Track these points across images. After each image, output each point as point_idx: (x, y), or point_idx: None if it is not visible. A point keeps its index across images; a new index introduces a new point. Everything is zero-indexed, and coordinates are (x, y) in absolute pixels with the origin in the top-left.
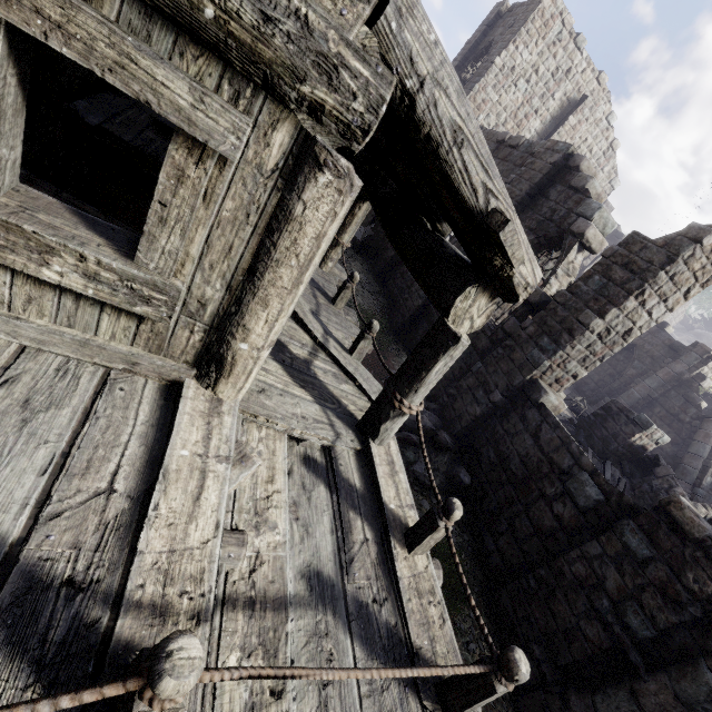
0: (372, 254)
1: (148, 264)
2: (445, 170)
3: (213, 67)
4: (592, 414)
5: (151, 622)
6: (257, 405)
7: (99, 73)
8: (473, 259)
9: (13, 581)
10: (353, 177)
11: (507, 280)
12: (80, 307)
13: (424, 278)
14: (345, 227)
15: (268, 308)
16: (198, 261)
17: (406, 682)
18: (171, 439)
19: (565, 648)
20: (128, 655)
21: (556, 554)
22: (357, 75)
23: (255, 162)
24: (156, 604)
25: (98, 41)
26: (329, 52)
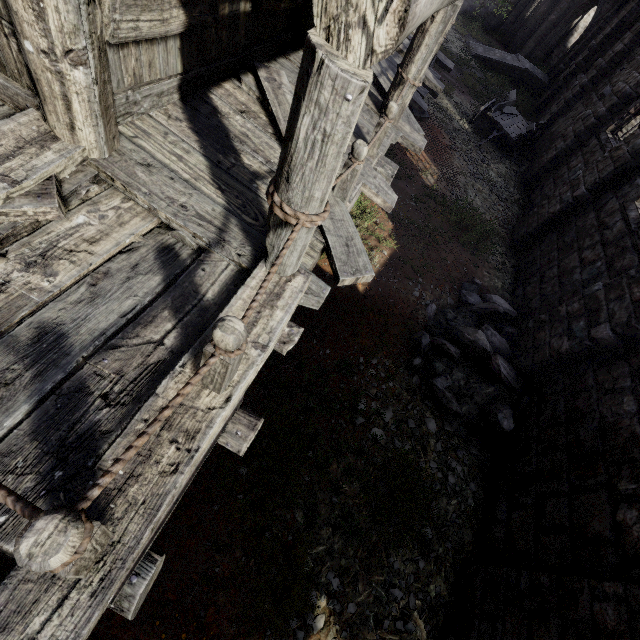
0: (531, 160)
1: None
2: None
3: None
4: None
5: None
6: (122, 170)
7: None
8: None
9: None
10: None
11: None
12: None
13: None
14: (412, 54)
15: None
16: None
17: (51, 487)
18: None
19: None
20: None
21: (586, 574)
22: None
23: None
24: None
25: None
26: None
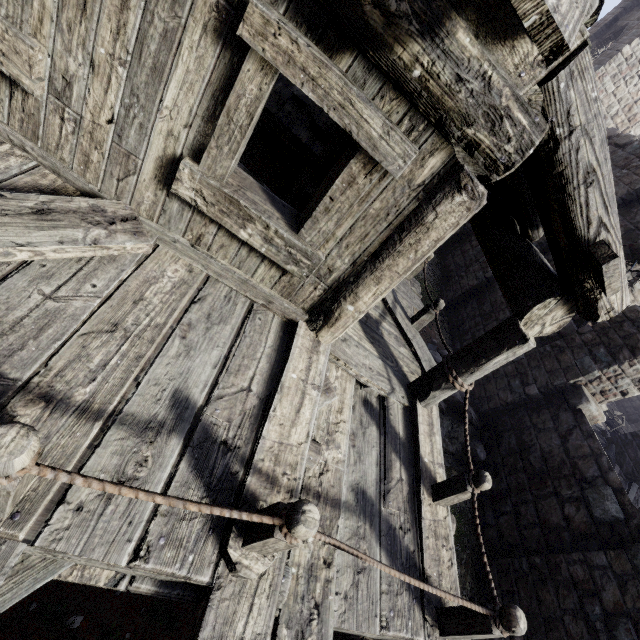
0: None
1: (306, 237)
2: (566, 202)
3: (401, 107)
4: (630, 433)
5: (266, 485)
6: (340, 351)
7: (326, 110)
8: (561, 273)
9: (199, 432)
10: (483, 199)
11: (592, 301)
12: (250, 257)
13: (505, 278)
14: None
15: (379, 285)
16: (339, 241)
17: (415, 596)
18: (287, 364)
19: (543, 632)
20: (256, 501)
21: (556, 550)
22: (517, 124)
23: (407, 178)
24: (269, 475)
25: (334, 90)
26: (500, 106)
